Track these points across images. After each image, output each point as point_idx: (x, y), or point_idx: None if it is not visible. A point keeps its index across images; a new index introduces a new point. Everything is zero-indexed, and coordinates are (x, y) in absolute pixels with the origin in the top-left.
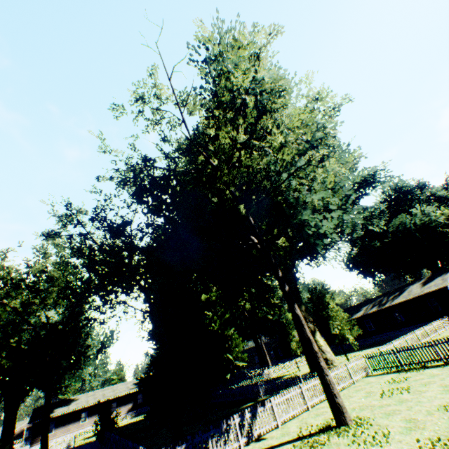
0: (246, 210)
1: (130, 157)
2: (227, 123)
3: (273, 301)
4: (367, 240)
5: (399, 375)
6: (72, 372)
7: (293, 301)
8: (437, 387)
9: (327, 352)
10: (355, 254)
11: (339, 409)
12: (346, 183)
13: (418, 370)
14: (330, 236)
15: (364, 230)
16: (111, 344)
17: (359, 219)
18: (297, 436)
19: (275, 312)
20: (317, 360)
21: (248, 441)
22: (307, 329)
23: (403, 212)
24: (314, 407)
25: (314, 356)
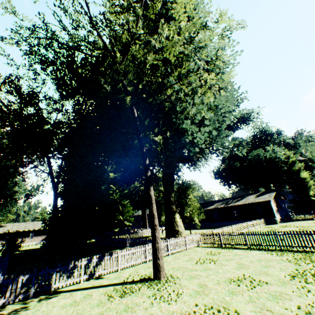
0: (133, 104)
1: (38, 27)
2: (128, 12)
3: (160, 188)
4: (233, 161)
5: (216, 250)
6: (0, 208)
7: (151, 184)
8: (234, 264)
9: (180, 226)
10: (222, 169)
11: (158, 268)
12: (230, 117)
13: (230, 249)
14: (200, 146)
15: (233, 154)
16: (36, 194)
17: (227, 141)
18: (123, 281)
19: (160, 195)
20: (154, 231)
21: (88, 278)
22: (154, 207)
23: (261, 148)
24: (151, 261)
25: (153, 228)
